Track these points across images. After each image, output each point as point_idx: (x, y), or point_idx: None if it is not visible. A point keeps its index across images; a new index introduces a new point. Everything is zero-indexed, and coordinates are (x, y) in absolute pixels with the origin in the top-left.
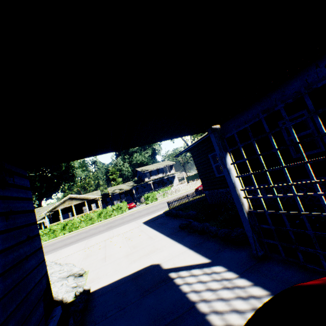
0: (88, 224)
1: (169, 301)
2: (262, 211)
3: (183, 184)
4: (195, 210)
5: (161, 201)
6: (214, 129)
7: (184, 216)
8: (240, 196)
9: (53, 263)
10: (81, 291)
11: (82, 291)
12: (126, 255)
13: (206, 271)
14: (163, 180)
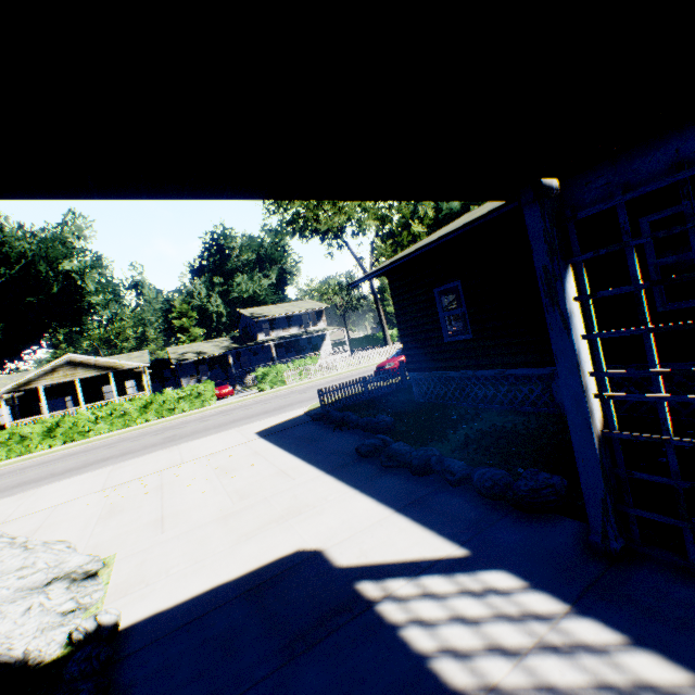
0: (116, 428)
1: (380, 686)
2: (655, 438)
3: (343, 354)
4: (384, 412)
5: (295, 388)
6: (546, 188)
7: (362, 426)
8: (587, 392)
9: (1, 542)
10: (89, 629)
11: (94, 631)
12: (222, 517)
13: (466, 586)
14: (298, 342)
